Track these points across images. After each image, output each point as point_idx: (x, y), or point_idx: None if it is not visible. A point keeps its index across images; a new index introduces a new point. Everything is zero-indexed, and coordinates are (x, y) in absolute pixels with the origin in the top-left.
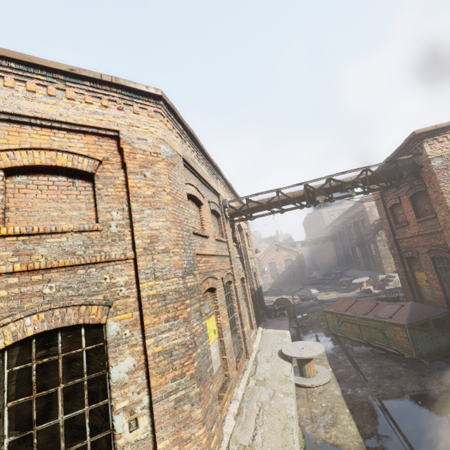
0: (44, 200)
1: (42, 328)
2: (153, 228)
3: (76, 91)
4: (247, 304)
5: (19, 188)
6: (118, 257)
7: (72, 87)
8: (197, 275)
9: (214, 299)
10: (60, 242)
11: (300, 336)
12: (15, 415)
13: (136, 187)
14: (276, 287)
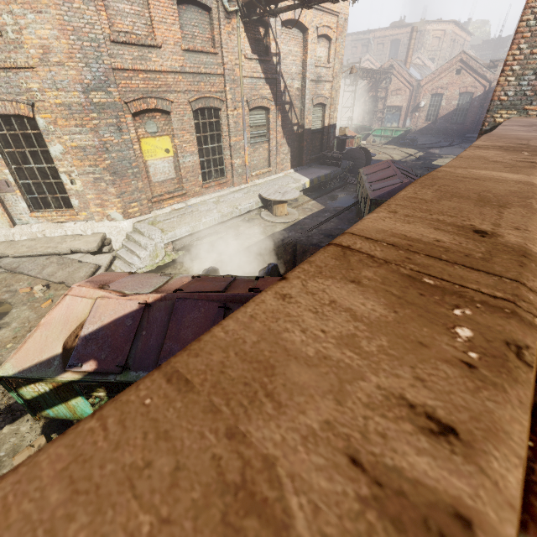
0: None
1: None
2: (42, 37)
3: None
4: (269, 140)
5: None
6: (24, 65)
7: None
8: (116, 93)
9: (171, 122)
10: None
11: (335, 190)
12: (11, 157)
13: None
14: (424, 135)
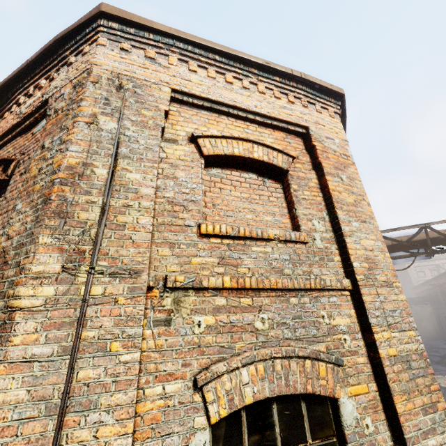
0: (238, 198)
1: (262, 391)
2: (366, 247)
3: (266, 86)
4: None
5: (214, 182)
6: (333, 285)
7: (263, 82)
8: None
9: None
10: (265, 252)
11: None
12: None
13: (337, 191)
14: None
